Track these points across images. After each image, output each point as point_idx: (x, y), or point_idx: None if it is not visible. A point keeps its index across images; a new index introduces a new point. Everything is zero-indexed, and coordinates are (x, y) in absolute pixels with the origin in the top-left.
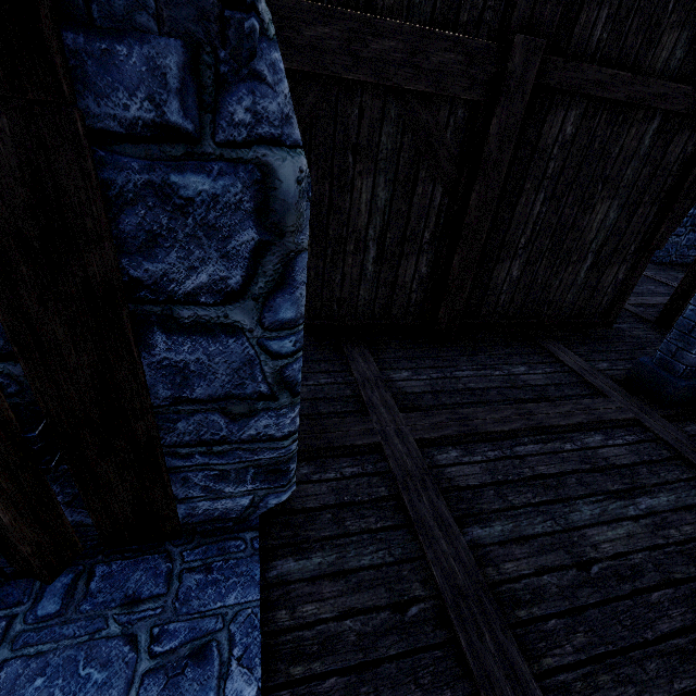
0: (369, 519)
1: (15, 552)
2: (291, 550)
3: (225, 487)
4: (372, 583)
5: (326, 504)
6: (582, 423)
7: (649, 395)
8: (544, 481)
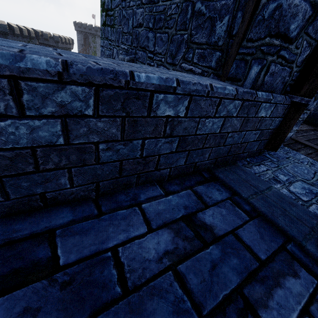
0: (299, 145)
1: (280, 138)
2: (295, 150)
3: (294, 128)
4: (317, 154)
5: (287, 143)
6: (306, 129)
7: (311, 124)
8: (316, 139)
